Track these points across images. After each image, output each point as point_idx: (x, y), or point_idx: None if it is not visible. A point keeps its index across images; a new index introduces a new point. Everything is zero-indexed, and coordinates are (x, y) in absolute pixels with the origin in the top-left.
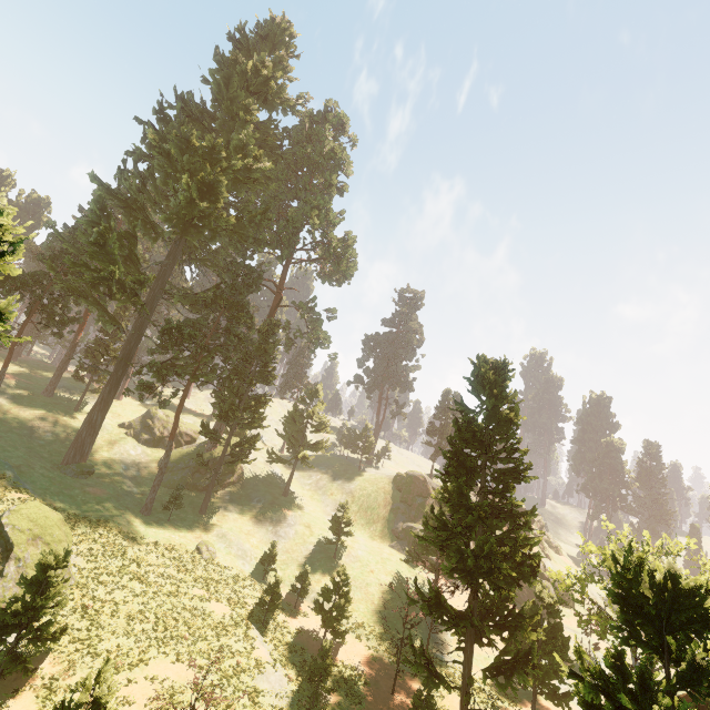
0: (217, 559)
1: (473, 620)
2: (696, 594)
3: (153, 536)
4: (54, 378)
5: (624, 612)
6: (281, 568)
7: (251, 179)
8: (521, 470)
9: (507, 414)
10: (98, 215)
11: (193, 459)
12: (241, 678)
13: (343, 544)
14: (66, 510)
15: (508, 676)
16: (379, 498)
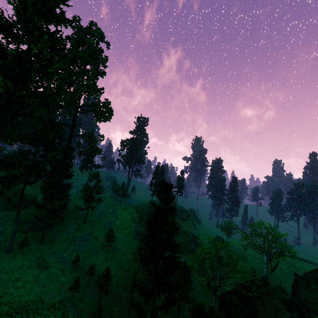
0: (50, 268)
1: (155, 292)
2: None
3: (13, 265)
4: None
5: None
6: (82, 262)
7: (47, 71)
8: (175, 231)
9: (170, 209)
10: None
11: (33, 219)
12: None
13: (112, 243)
14: None
15: (167, 309)
16: (129, 217)
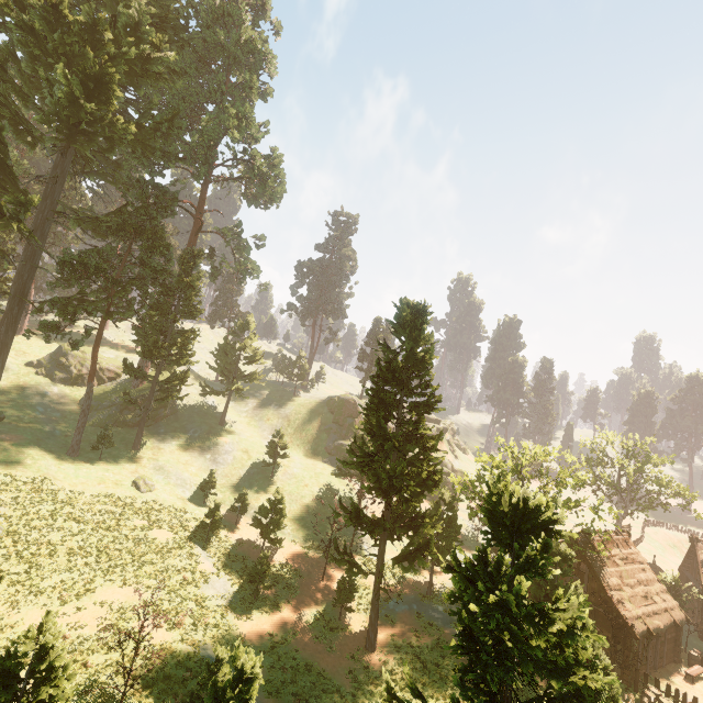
0: (157, 491)
1: (386, 525)
2: (538, 510)
3: (85, 476)
4: None
5: (490, 523)
6: (221, 491)
7: (151, 72)
8: (432, 403)
9: (423, 355)
10: None
11: (119, 398)
12: (188, 589)
13: (280, 464)
14: None
15: (411, 561)
16: (314, 421)
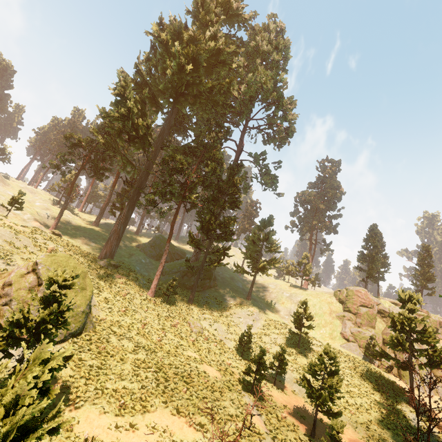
0: (204, 334)
1: None
2: None
3: (156, 310)
4: (99, 215)
5: None
6: (254, 350)
7: (219, 62)
8: None
9: None
10: (121, 83)
11: (183, 262)
12: None
13: (302, 338)
14: (95, 281)
15: None
16: (324, 308)
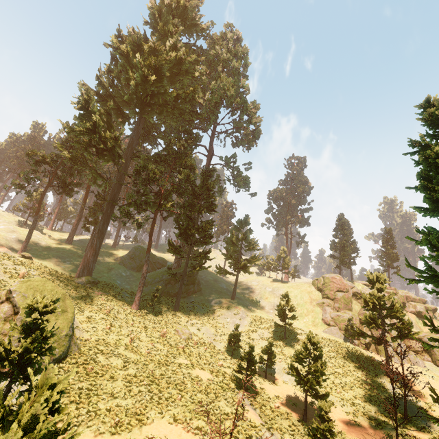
0: (193, 340)
1: None
2: None
3: (142, 322)
4: (72, 232)
5: None
6: (243, 348)
7: (182, 71)
8: None
9: None
10: (84, 97)
11: (165, 271)
12: None
13: (287, 329)
14: (75, 302)
15: None
16: (305, 297)
